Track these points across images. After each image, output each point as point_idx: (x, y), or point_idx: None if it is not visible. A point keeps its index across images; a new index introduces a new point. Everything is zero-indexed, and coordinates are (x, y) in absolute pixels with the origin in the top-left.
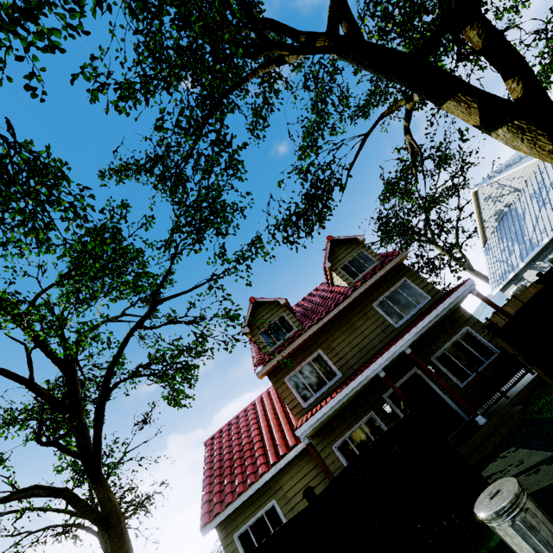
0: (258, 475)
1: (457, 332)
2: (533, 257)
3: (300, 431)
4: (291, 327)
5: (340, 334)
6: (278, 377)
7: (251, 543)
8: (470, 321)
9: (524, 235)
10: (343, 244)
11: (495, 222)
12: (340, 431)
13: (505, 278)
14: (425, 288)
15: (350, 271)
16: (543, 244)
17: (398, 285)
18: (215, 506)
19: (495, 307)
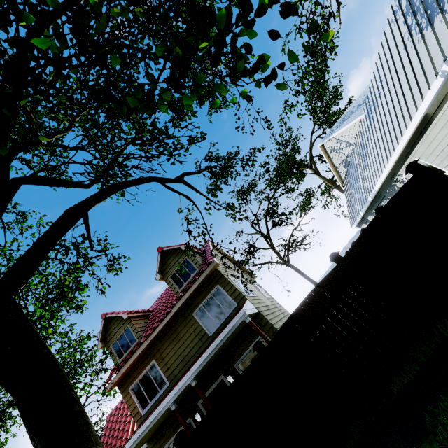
0: None
1: (255, 338)
2: (369, 206)
3: None
4: (134, 338)
5: (168, 345)
6: (125, 387)
7: None
8: (266, 327)
9: (359, 188)
10: (172, 252)
11: (345, 168)
12: (167, 436)
13: (355, 221)
14: (233, 294)
15: (177, 280)
16: (369, 200)
17: (213, 292)
18: None
19: (261, 336)
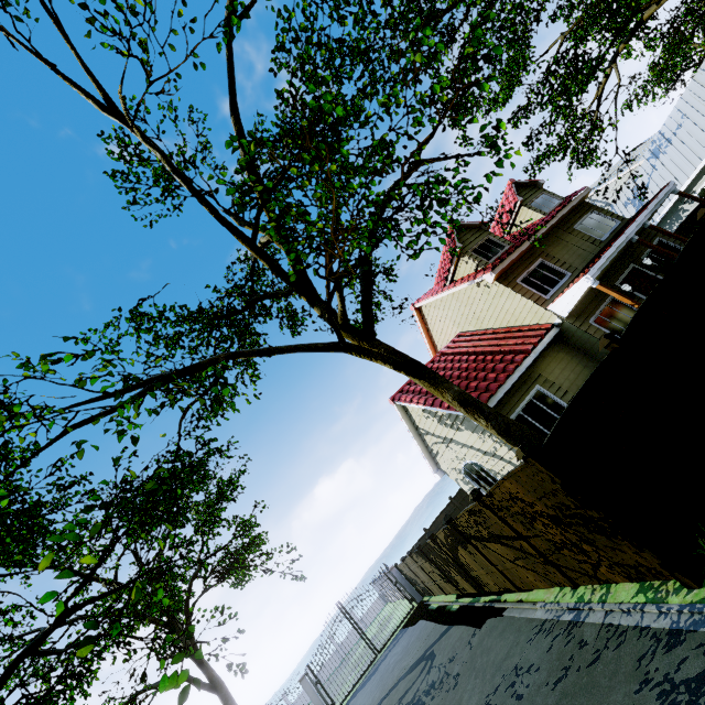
0: (519, 361)
1: (652, 241)
2: None
3: (591, 273)
4: (502, 245)
5: (554, 248)
6: (509, 280)
7: (529, 423)
8: (659, 235)
9: None
10: (523, 188)
11: None
12: (591, 311)
13: None
14: (612, 216)
15: (540, 207)
16: None
17: (589, 215)
18: (481, 395)
19: (696, 198)
